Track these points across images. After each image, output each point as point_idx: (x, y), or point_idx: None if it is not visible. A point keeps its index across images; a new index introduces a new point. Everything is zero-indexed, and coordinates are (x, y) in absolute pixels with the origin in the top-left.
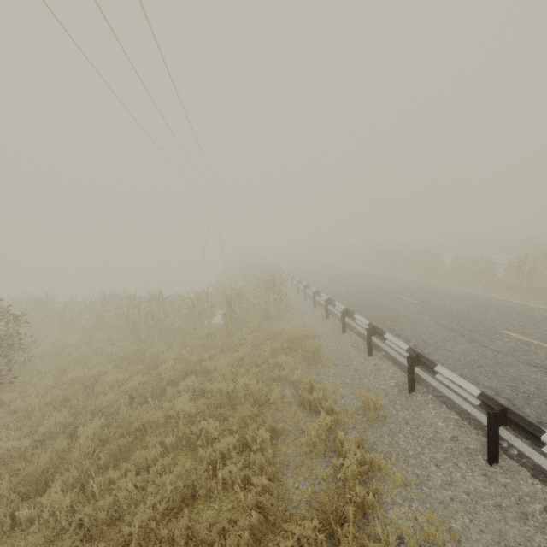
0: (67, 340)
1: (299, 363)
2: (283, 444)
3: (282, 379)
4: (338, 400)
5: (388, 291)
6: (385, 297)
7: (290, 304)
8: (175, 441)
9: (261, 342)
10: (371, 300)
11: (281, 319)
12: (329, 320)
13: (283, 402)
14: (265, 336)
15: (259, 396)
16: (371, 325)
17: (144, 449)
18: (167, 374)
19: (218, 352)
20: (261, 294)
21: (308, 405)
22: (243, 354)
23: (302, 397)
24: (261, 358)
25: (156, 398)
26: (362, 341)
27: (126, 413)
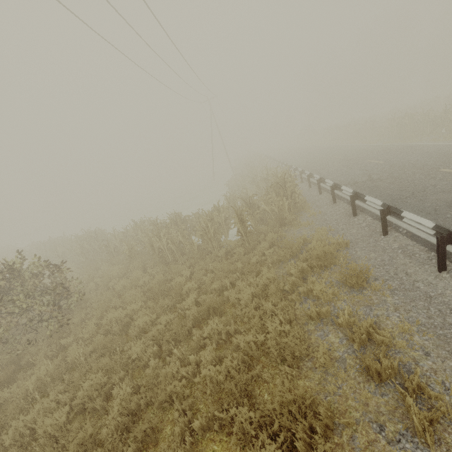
0: (111, 272)
1: (337, 288)
2: (352, 450)
3: (321, 316)
4: (419, 360)
5: (427, 167)
6: (426, 175)
7: (305, 204)
8: (205, 422)
9: (283, 258)
10: (408, 183)
11: (299, 223)
12: (358, 219)
13: (332, 359)
14: (286, 252)
15: (297, 349)
16: (440, 228)
17: (175, 424)
18: (191, 312)
19: (239, 275)
20: (273, 200)
21: (376, 375)
22: (266, 280)
23: (364, 364)
24: (288, 284)
25: (185, 340)
26: (419, 246)
27: (152, 373)
